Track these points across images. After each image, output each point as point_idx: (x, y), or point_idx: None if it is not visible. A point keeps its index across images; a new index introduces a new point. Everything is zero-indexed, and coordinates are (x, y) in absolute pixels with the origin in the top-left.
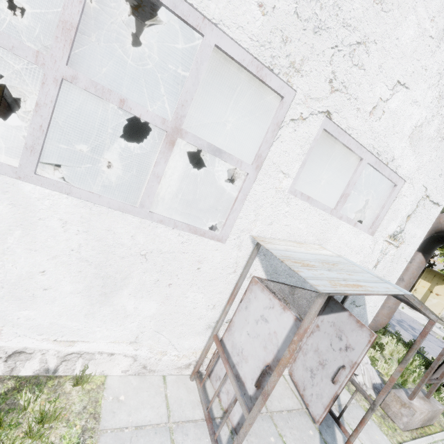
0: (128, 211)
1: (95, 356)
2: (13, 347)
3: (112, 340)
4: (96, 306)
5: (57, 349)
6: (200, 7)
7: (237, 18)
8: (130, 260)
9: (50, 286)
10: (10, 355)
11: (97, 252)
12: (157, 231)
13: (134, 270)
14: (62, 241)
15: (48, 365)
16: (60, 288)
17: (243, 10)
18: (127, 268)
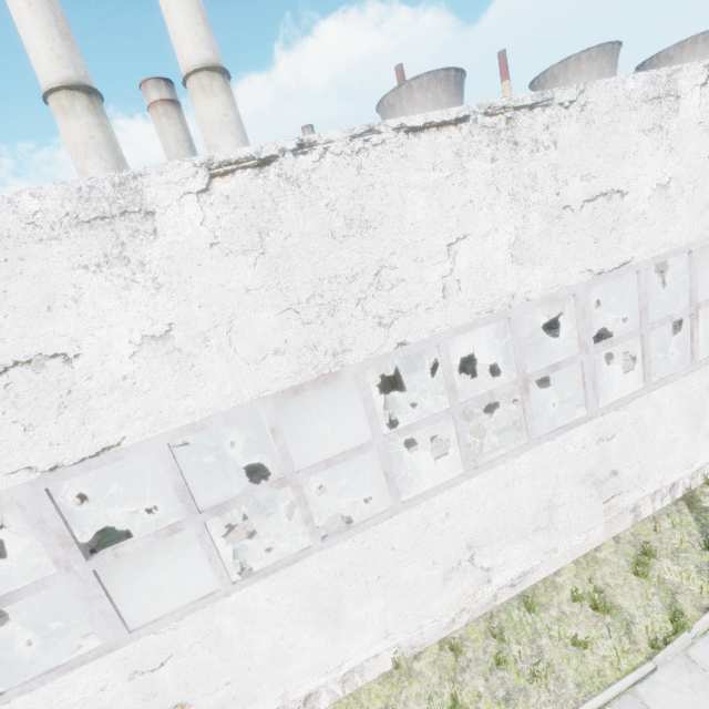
0: (690, 371)
1: (704, 467)
2: (670, 483)
3: (708, 453)
4: (695, 436)
5: (687, 473)
6: (687, 242)
7: (703, 226)
8: (702, 397)
9: (675, 438)
10: (670, 488)
11: (687, 404)
12: (708, 370)
13: (705, 401)
14: (672, 410)
15: (686, 486)
16: (678, 436)
17: (704, 220)
18: (702, 403)
